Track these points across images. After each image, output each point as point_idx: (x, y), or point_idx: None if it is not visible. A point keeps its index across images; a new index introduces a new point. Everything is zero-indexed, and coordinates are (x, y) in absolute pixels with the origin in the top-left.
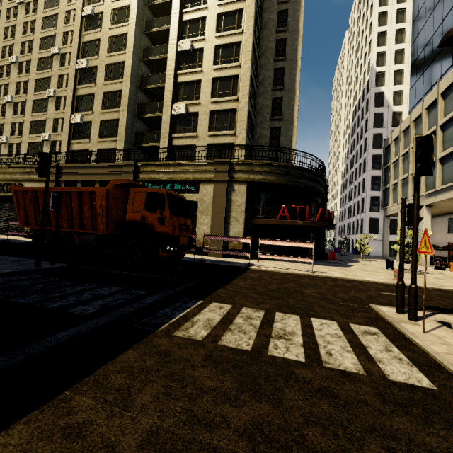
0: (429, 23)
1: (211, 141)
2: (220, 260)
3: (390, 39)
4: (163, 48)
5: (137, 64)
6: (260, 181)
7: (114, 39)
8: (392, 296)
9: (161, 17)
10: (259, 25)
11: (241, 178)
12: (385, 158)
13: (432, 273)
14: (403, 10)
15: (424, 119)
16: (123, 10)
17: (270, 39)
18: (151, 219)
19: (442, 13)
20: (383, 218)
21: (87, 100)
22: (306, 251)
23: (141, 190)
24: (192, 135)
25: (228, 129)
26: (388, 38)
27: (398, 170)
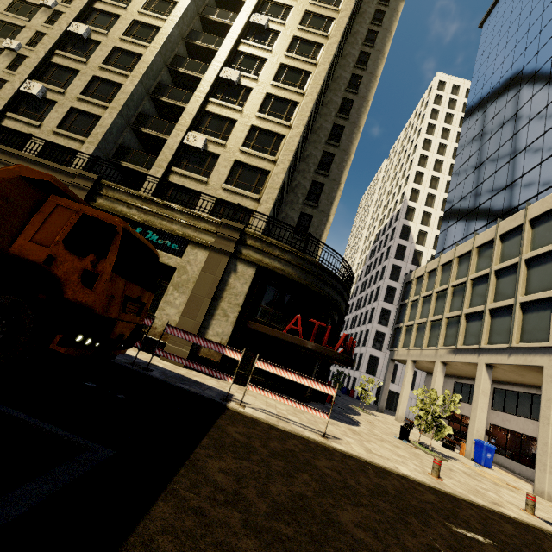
0: (470, 179)
1: (224, 196)
2: (179, 372)
3: (425, 182)
4: (202, 67)
5: (160, 66)
6: (276, 271)
7: (139, 26)
8: (479, 548)
9: (212, 35)
10: (321, 99)
11: (252, 257)
12: (403, 293)
13: (451, 458)
14: (441, 162)
15: (454, 266)
16: (167, 2)
17: (328, 119)
18: (68, 267)
19: (483, 175)
20: (389, 361)
21: (63, 74)
22: (306, 387)
23: (72, 205)
24: (201, 179)
25: (252, 191)
26: (425, 180)
27: (416, 312)
